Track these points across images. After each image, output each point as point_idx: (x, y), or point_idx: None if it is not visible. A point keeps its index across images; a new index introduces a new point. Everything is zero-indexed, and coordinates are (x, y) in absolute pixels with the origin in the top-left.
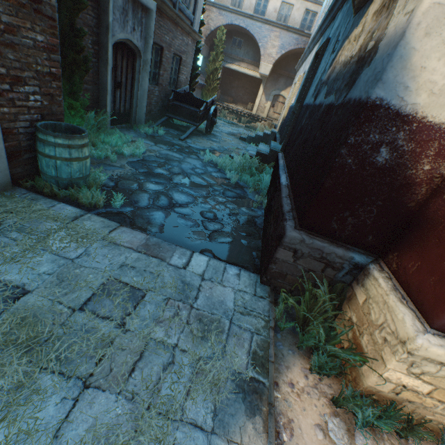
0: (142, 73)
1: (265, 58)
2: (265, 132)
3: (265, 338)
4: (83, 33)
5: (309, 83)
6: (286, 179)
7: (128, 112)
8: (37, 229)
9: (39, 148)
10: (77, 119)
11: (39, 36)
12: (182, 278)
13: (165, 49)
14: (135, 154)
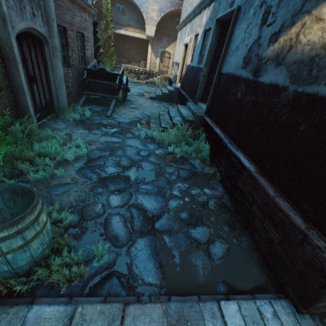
0: (53, 60)
1: (149, 22)
2: (169, 89)
3: None
4: None
5: (224, 52)
6: (248, 160)
7: (50, 102)
8: None
9: None
10: (4, 147)
11: None
12: None
13: (68, 29)
14: (79, 155)
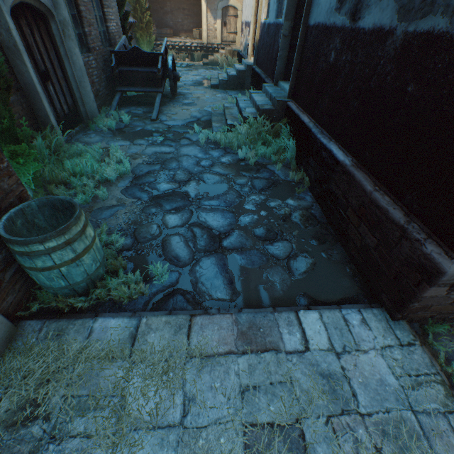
0: (66, 43)
1: None
2: (238, 68)
3: None
4: None
5: None
6: (343, 153)
7: (74, 107)
8: (100, 393)
9: (23, 263)
10: (31, 165)
11: None
12: (317, 369)
13: None
14: (122, 173)
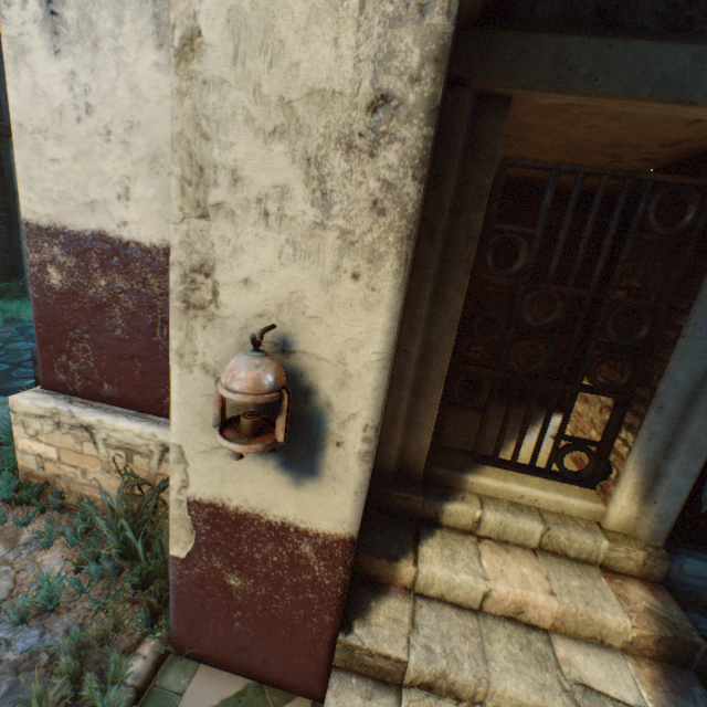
0: None
1: None
2: None
3: None
4: None
5: None
6: None
7: None
8: None
9: None
10: None
11: None
12: None
13: None
14: None
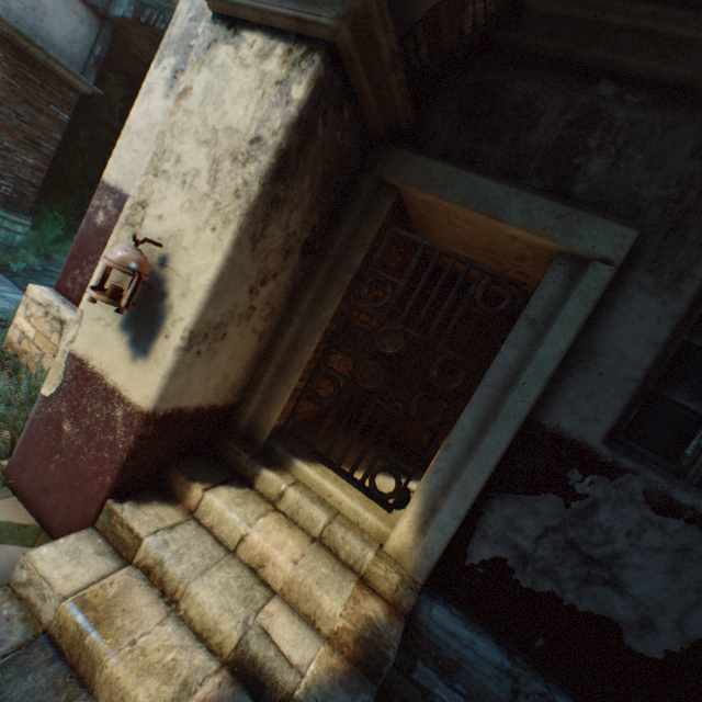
0: None
1: None
2: None
3: None
4: (91, 178)
5: None
6: None
7: None
8: None
9: None
10: (59, 230)
11: (32, 160)
12: None
13: None
14: None
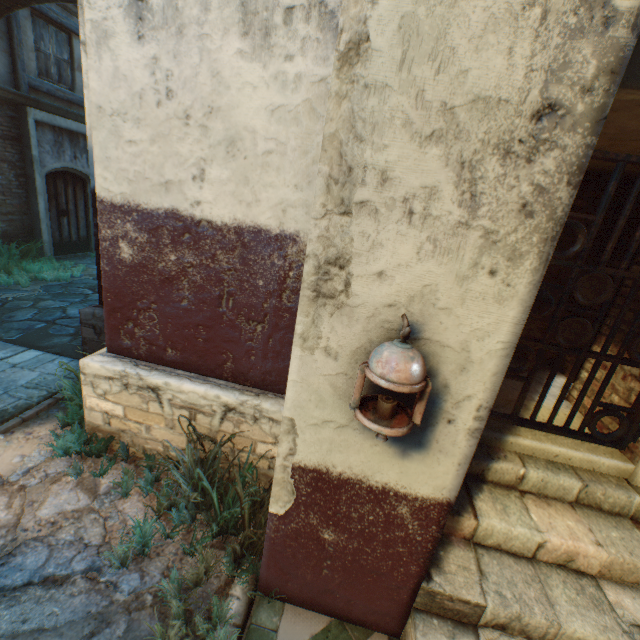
0: None
1: None
2: None
3: (32, 402)
4: None
5: None
6: None
7: (87, 239)
8: None
9: None
10: None
11: None
12: None
13: None
14: (64, 279)
